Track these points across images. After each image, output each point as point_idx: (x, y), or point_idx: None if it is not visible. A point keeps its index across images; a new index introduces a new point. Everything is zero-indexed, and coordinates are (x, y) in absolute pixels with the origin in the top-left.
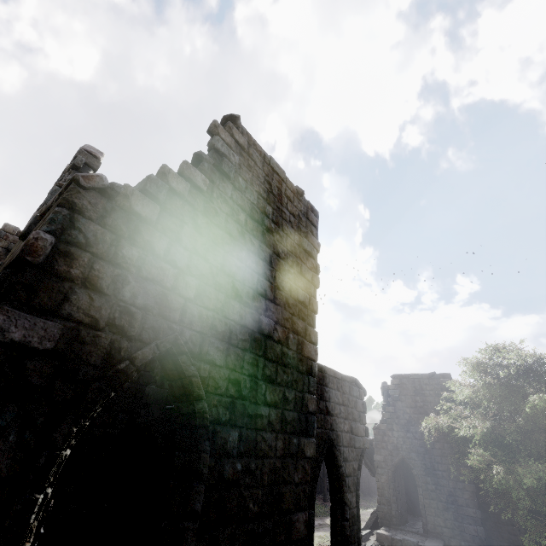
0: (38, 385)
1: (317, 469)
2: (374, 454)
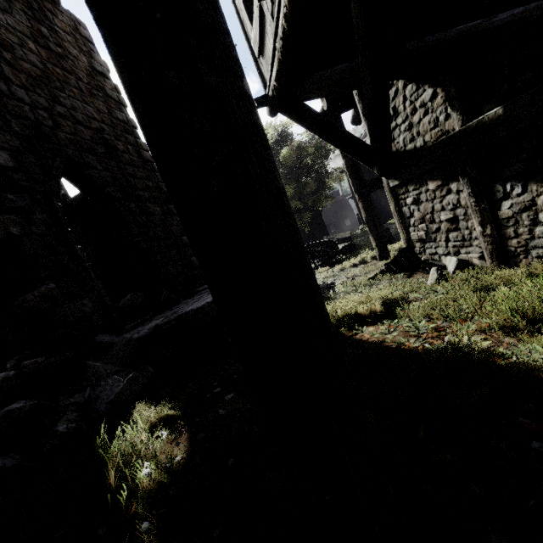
0: (26, 185)
1: None
2: None
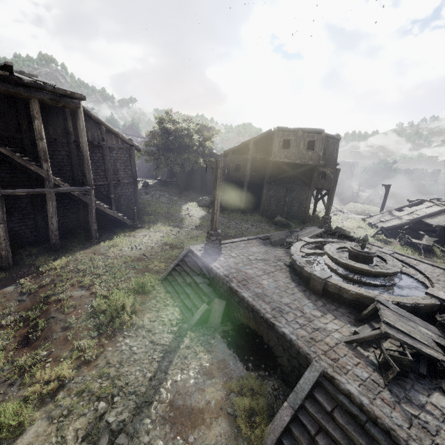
0: None
1: None
2: None
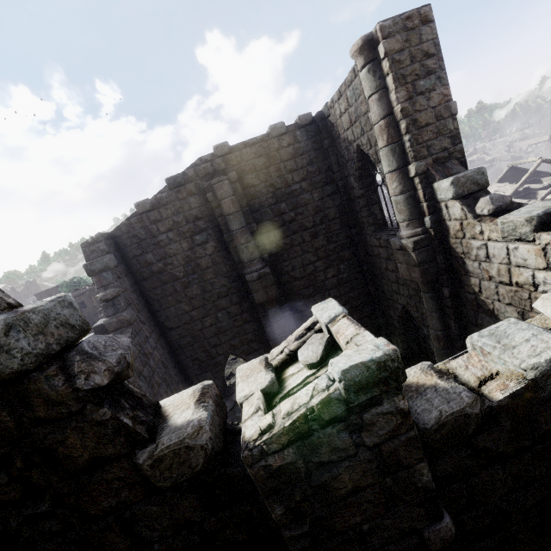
0: None
1: None
2: None
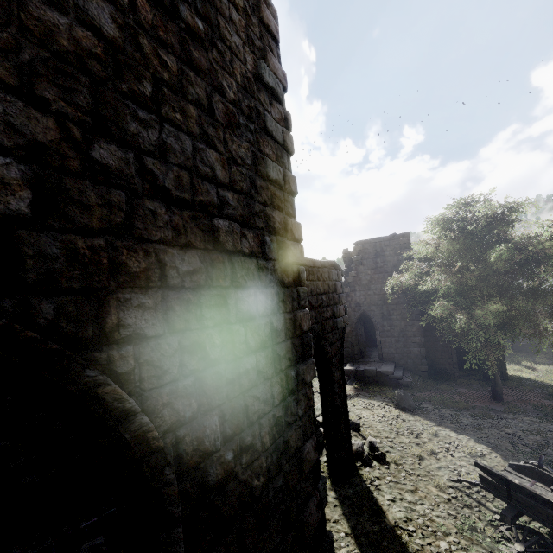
0: None
1: None
2: None
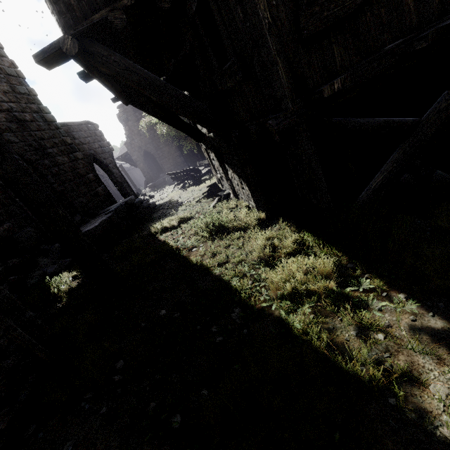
0: None
1: (93, 166)
2: (132, 157)
